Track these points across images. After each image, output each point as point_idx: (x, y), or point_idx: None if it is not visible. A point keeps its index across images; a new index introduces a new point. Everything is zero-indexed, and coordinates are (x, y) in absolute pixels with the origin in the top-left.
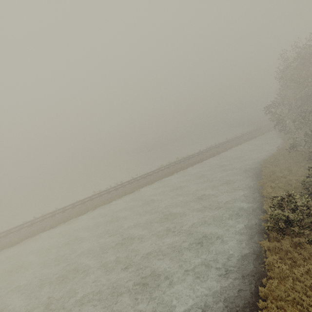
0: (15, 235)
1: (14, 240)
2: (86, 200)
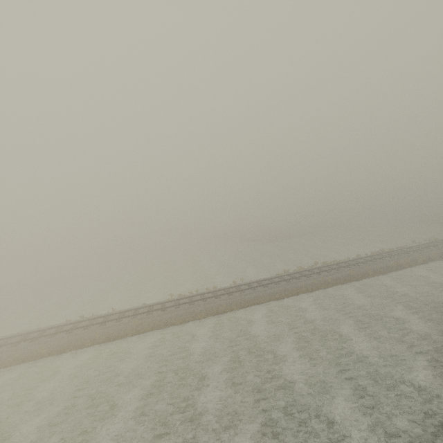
0: (46, 341)
1: (41, 350)
2: (156, 307)
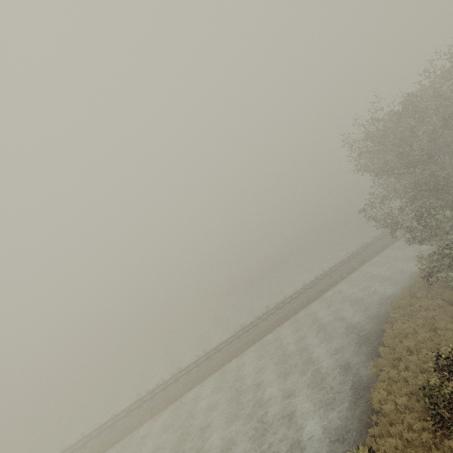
0: None
1: None
2: (121, 415)
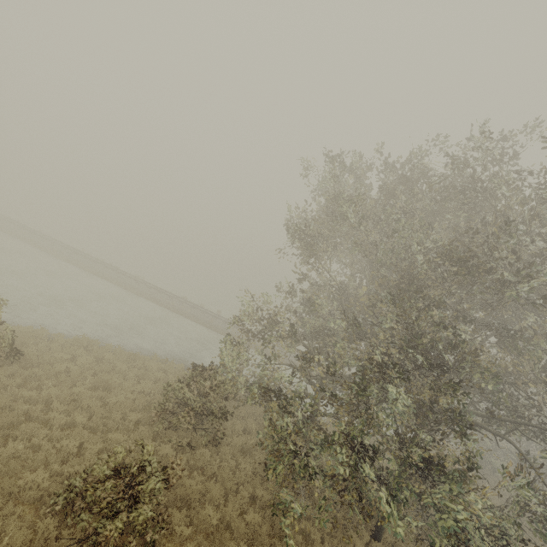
0: None
1: None
2: (57, 242)
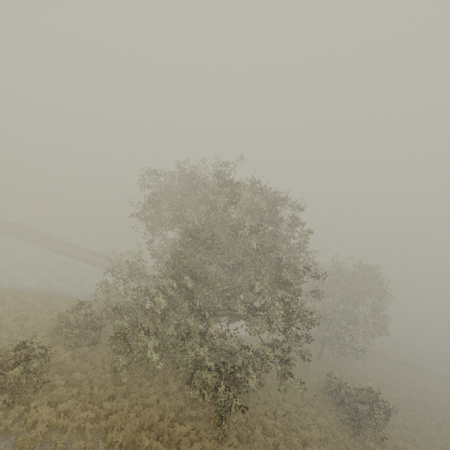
0: None
1: None
2: None
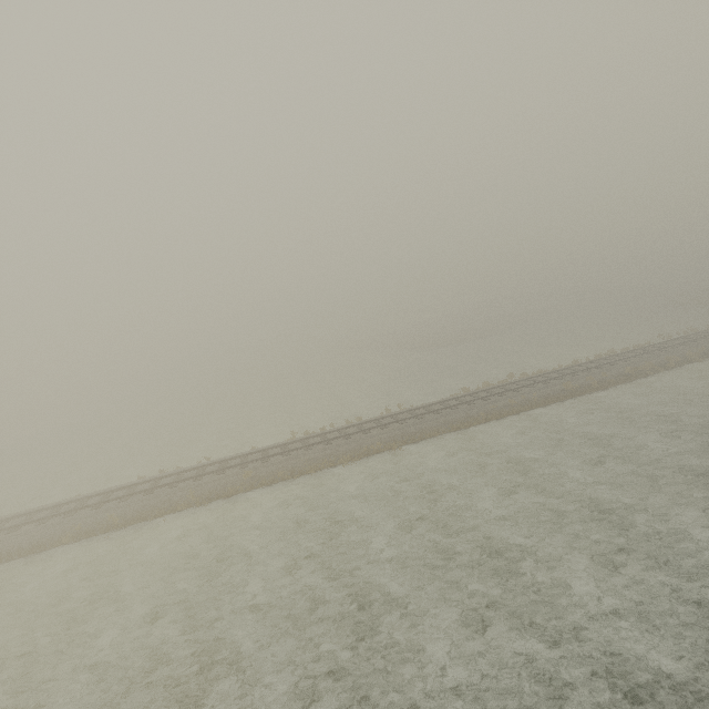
0: (117, 507)
1: (112, 519)
2: (273, 451)
